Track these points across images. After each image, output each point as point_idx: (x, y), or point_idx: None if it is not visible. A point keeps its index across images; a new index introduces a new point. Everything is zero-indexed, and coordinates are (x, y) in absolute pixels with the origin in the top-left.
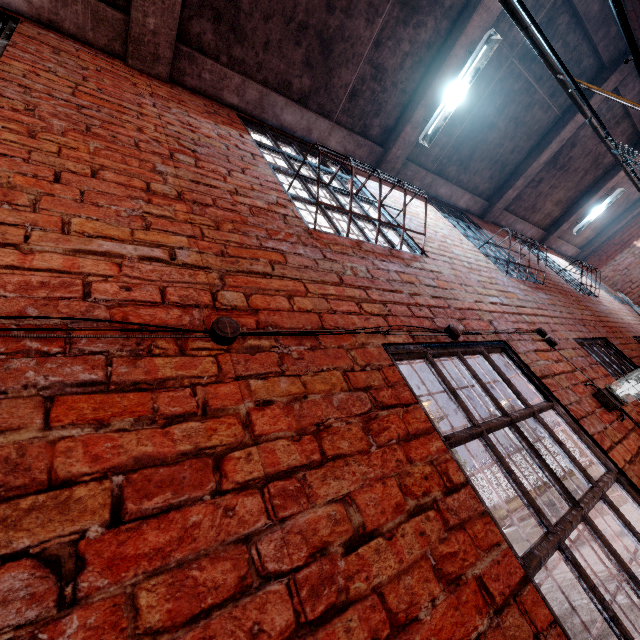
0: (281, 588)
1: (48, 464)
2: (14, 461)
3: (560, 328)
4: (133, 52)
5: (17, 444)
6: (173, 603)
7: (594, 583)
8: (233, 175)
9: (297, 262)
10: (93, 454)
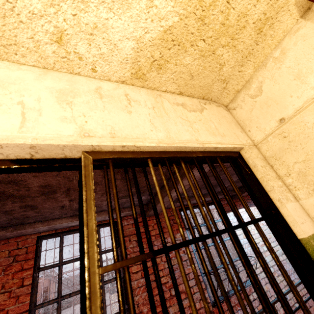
0: None
1: None
2: None
3: None
4: (148, 215)
5: None
6: None
7: None
8: None
9: None
10: None
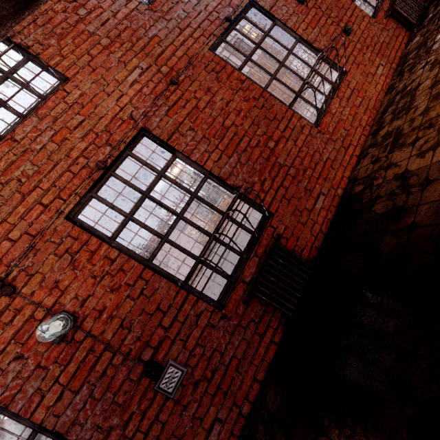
0: (219, 117)
1: (177, 122)
2: (174, 124)
3: None
4: None
5: (171, 122)
6: (207, 126)
7: (283, 82)
8: (99, 0)
9: (163, 35)
10: (180, 118)
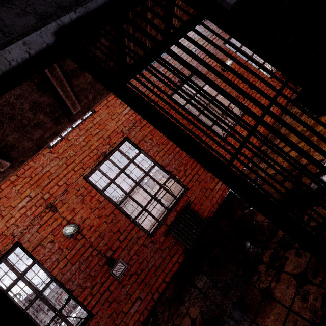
0: None
1: (144, 135)
2: (142, 136)
3: (218, 42)
4: None
5: (141, 135)
6: (159, 137)
7: None
8: None
9: (144, 90)
10: (146, 132)
